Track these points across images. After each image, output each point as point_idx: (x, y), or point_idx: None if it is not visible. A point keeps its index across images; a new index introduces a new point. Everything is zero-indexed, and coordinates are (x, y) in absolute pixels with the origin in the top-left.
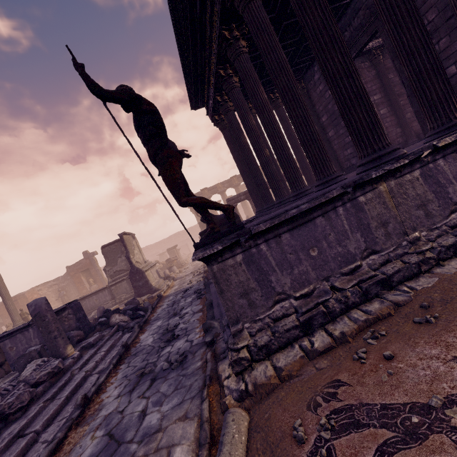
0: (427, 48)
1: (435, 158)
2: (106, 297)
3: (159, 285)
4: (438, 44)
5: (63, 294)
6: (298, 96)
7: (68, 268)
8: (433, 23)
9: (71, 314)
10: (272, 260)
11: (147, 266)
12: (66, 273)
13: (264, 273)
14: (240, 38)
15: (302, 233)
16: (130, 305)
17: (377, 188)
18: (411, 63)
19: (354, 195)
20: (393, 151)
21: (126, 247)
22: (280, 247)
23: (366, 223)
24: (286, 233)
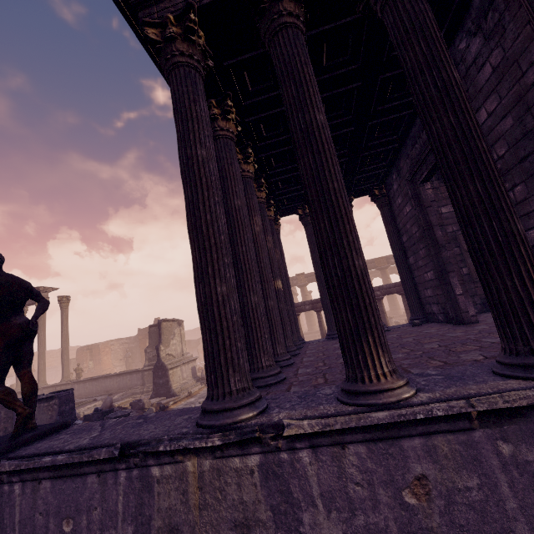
0: (336, 251)
1: (296, 444)
2: (138, 381)
3: (183, 388)
4: (513, 191)
5: (128, 355)
6: (239, 255)
7: (138, 330)
8: (504, 160)
9: (56, 405)
10: (18, 513)
11: (180, 361)
12: (137, 335)
13: (3, 526)
14: (241, 162)
15: (66, 488)
16: (121, 411)
17: (183, 463)
18: (322, 266)
19: (145, 461)
20: (222, 410)
21: (160, 336)
22: (34, 497)
23: (149, 514)
24: (49, 480)
